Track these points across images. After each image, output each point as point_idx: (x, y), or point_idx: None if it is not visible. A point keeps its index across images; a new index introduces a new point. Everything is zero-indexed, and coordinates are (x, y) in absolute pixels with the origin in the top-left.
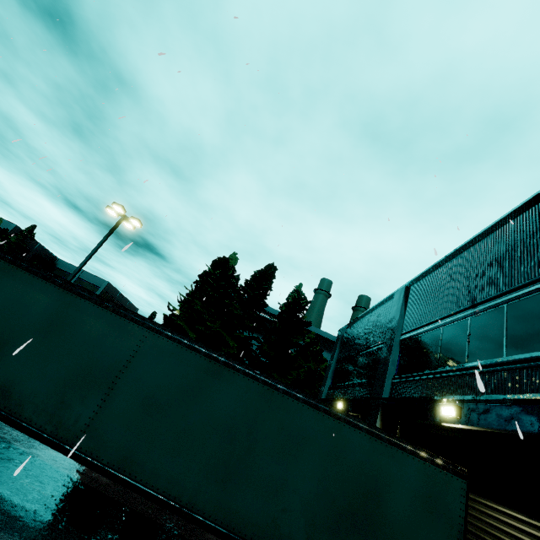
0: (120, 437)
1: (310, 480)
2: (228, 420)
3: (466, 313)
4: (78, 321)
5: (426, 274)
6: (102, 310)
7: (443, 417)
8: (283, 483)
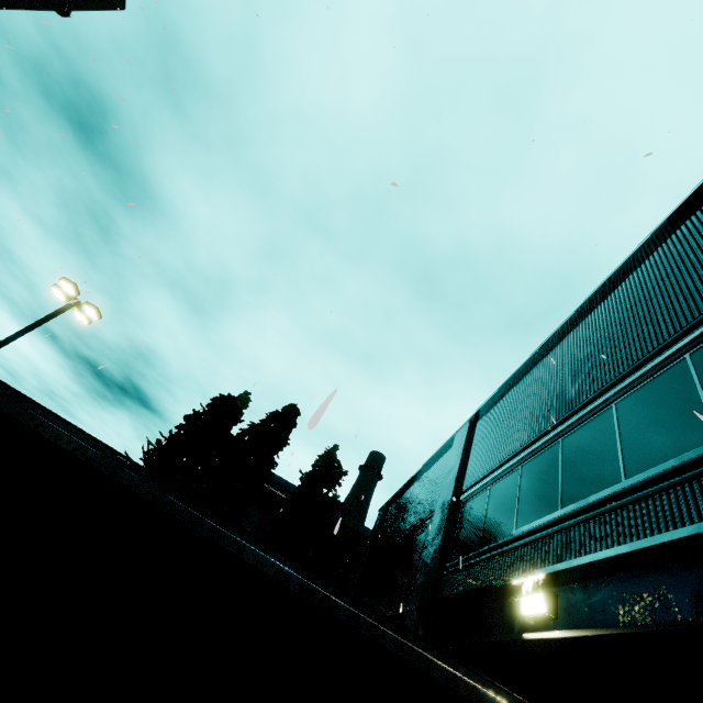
0: None
1: None
2: None
3: (554, 432)
4: None
5: (497, 398)
6: None
7: (525, 621)
8: None
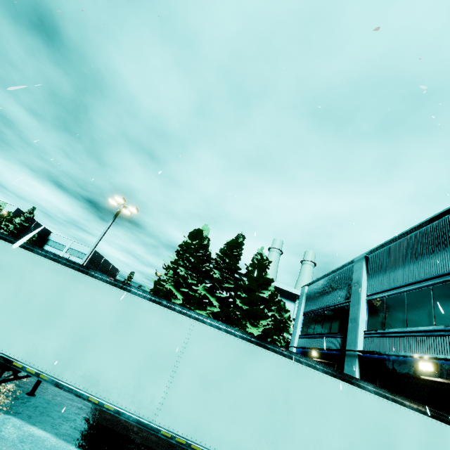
0: (188, 412)
1: (339, 437)
2: (267, 391)
3: (428, 283)
4: (139, 316)
5: (383, 246)
6: (156, 306)
7: (420, 370)
8: (318, 441)
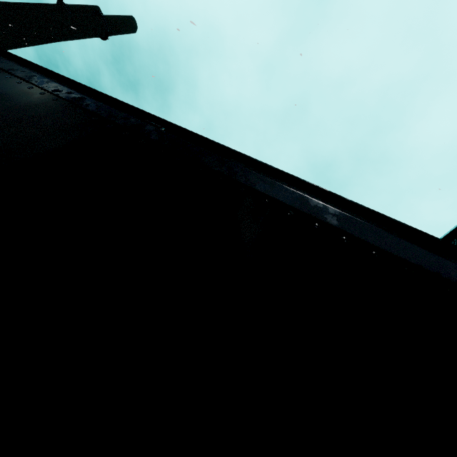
0: None
1: None
2: None
3: None
4: None
5: None
6: None
7: None
8: None
